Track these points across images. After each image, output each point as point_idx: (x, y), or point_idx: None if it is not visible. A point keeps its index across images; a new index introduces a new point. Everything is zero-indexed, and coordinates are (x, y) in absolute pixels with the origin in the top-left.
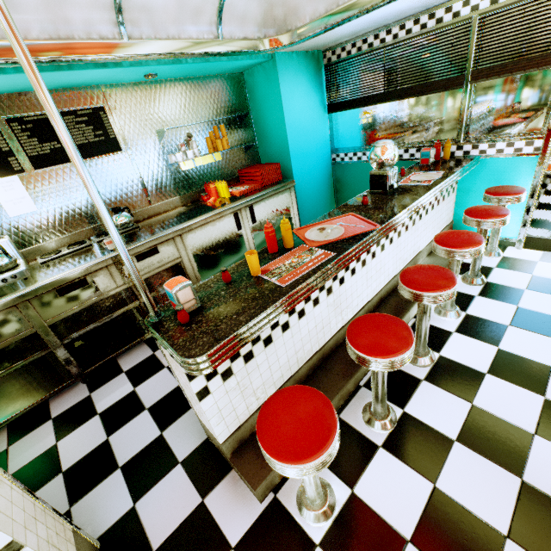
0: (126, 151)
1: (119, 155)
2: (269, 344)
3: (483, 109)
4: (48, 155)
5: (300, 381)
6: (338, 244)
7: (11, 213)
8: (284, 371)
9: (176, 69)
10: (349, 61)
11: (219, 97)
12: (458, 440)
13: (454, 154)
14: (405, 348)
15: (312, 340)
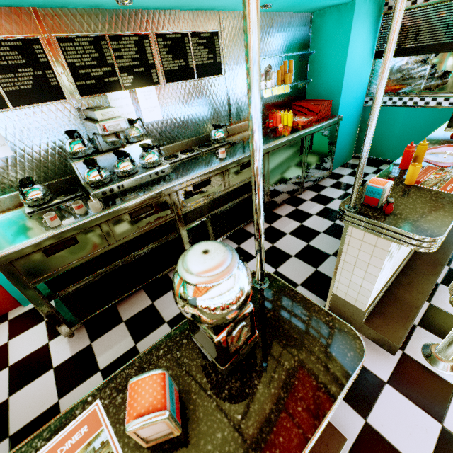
0: (224, 76)
1: (219, 78)
2: None
3: None
4: (176, 71)
5: (396, 275)
6: None
7: (145, 119)
8: (397, 264)
9: (285, 2)
10: (410, 11)
11: (291, 34)
12: None
13: None
14: None
15: None
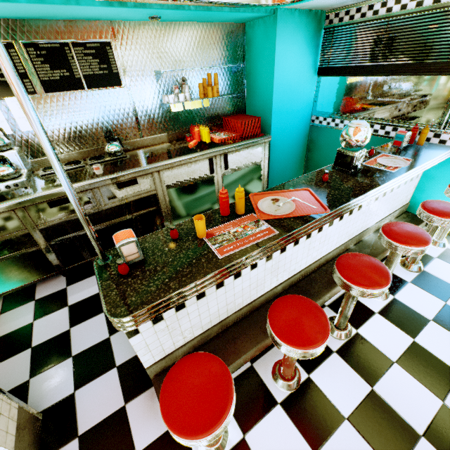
0: (126, 87)
1: (119, 89)
2: (201, 298)
3: None
4: (58, 81)
5: (226, 326)
6: (284, 222)
7: (23, 128)
8: (213, 318)
9: (180, 14)
10: (350, 26)
11: (217, 45)
12: (349, 419)
13: (429, 140)
14: (318, 344)
15: (245, 295)
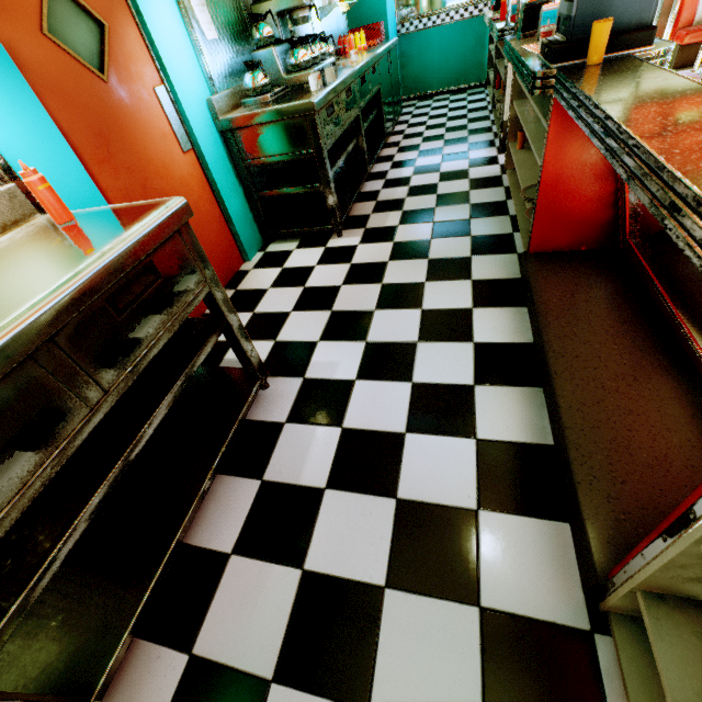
0: None
1: None
2: None
3: None
4: None
5: None
6: None
7: None
8: None
9: None
10: None
11: None
12: None
13: None
14: None
15: None
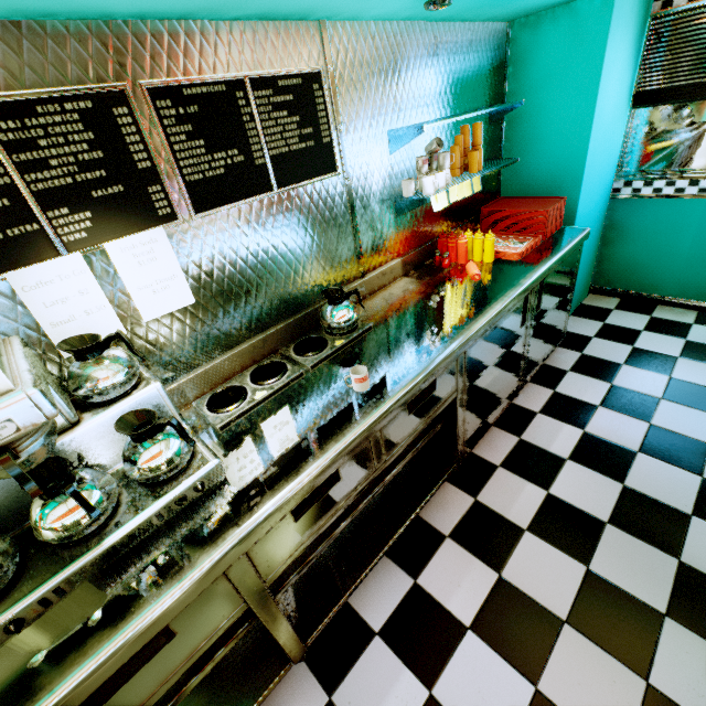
0: (341, 172)
1: (330, 180)
2: None
3: None
4: (220, 179)
5: None
6: None
7: (146, 312)
8: None
9: None
10: None
11: (474, 69)
12: None
13: None
14: None
15: None
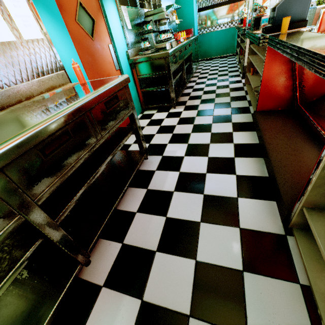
0: None
1: None
2: None
3: (250, 7)
4: (154, 5)
5: None
6: None
7: None
8: None
9: None
10: None
11: None
12: None
13: None
14: None
15: None
